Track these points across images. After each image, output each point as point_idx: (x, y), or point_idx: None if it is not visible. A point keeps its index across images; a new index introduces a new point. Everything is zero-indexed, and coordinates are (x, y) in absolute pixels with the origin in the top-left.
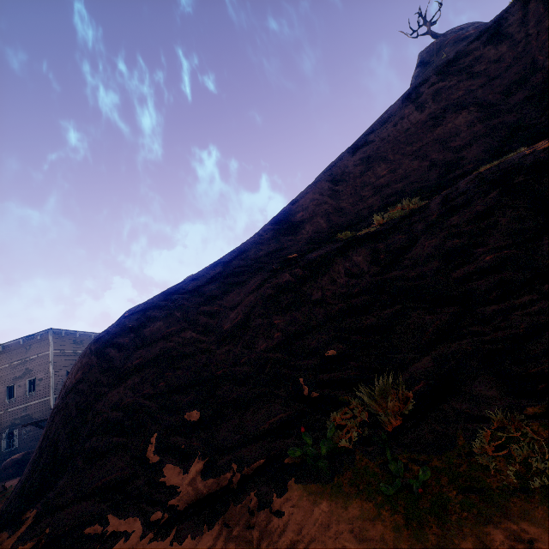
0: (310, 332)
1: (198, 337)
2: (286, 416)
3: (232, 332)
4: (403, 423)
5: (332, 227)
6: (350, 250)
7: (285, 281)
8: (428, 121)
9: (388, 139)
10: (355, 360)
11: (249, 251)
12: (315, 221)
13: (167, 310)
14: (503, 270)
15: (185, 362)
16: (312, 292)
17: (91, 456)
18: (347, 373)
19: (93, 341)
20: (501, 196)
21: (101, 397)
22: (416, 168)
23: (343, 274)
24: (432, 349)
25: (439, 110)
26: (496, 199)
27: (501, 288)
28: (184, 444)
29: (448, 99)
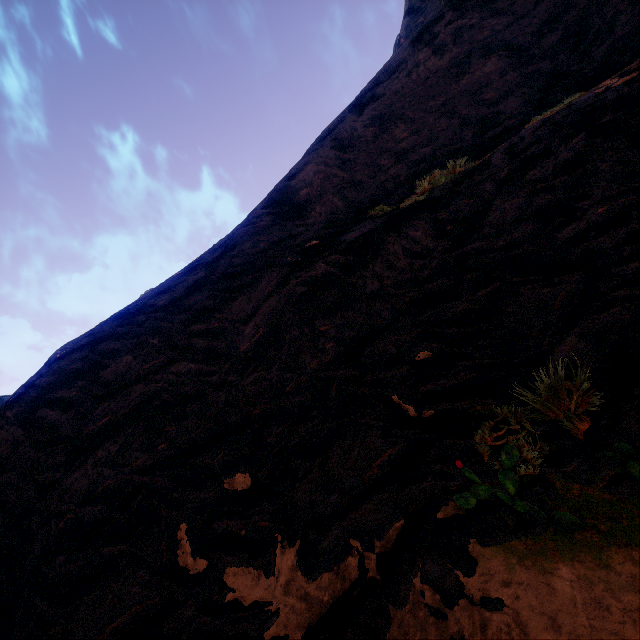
0: (380, 334)
1: (201, 368)
2: (398, 451)
3: (257, 353)
4: (593, 424)
5: (351, 206)
6: (402, 224)
7: (321, 273)
8: (451, 68)
9: (403, 92)
10: (465, 359)
11: (242, 245)
12: (326, 200)
13: (134, 338)
14: (627, 221)
15: (192, 407)
16: (365, 282)
17: (65, 591)
18: (463, 377)
19: (8, 404)
20: (590, 139)
21: (51, 488)
22: (445, 127)
23: (402, 256)
24: (573, 327)
25: (463, 54)
26: (585, 143)
27: (635, 242)
28: (243, 530)
29: (471, 40)
